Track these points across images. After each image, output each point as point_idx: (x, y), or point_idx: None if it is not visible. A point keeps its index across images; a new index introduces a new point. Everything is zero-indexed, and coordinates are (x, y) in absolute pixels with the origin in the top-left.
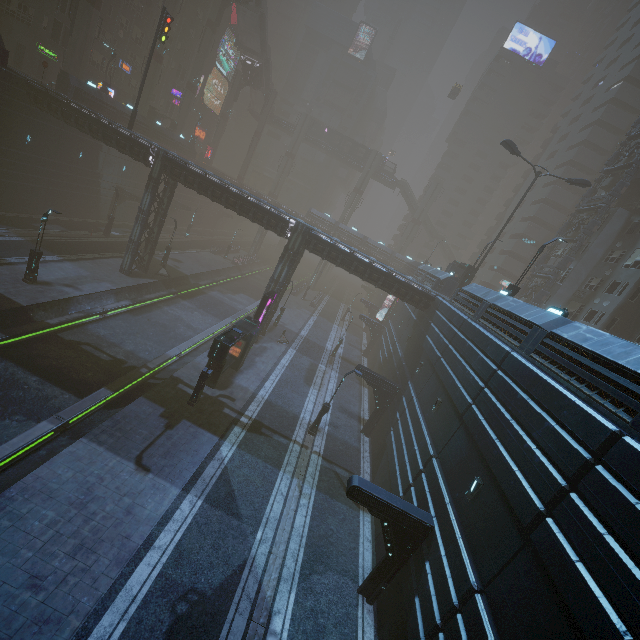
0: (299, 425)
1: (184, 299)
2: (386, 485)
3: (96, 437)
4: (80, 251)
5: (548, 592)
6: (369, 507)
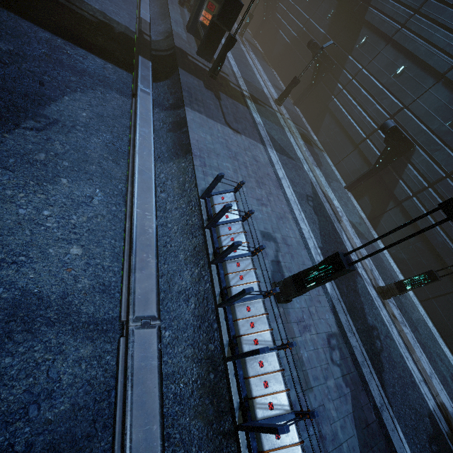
0: (269, 99)
1: None
2: (338, 135)
3: (191, 107)
4: None
5: None
6: (391, 139)
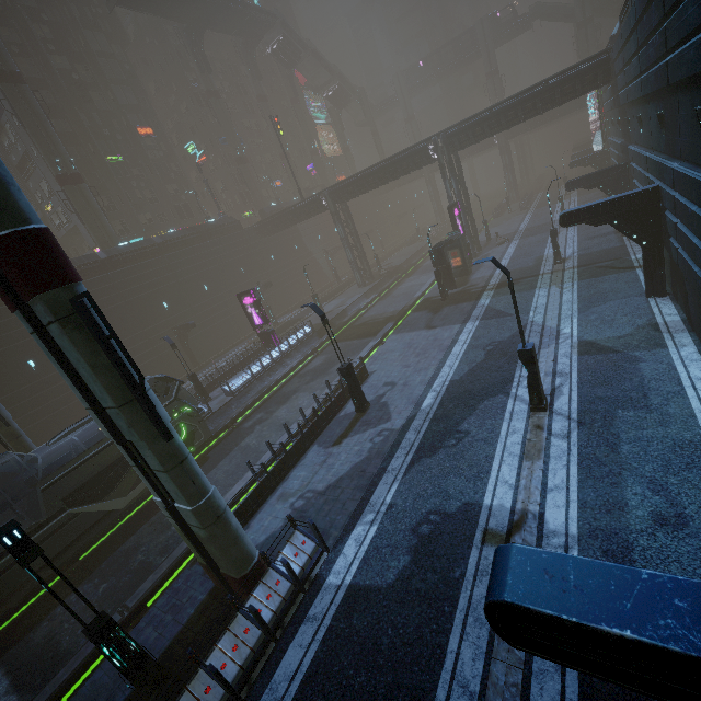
0: (543, 267)
1: (408, 277)
2: None
3: (398, 332)
4: (333, 295)
5: (686, 95)
6: (587, 221)
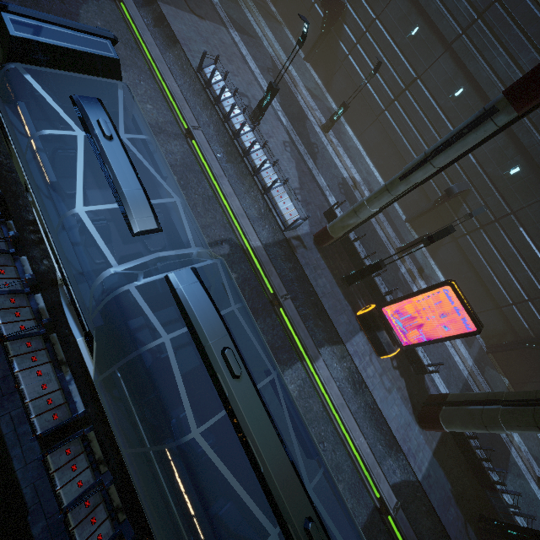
0: None
1: None
2: (292, 3)
3: (161, 0)
4: None
5: (408, 1)
6: (324, 3)
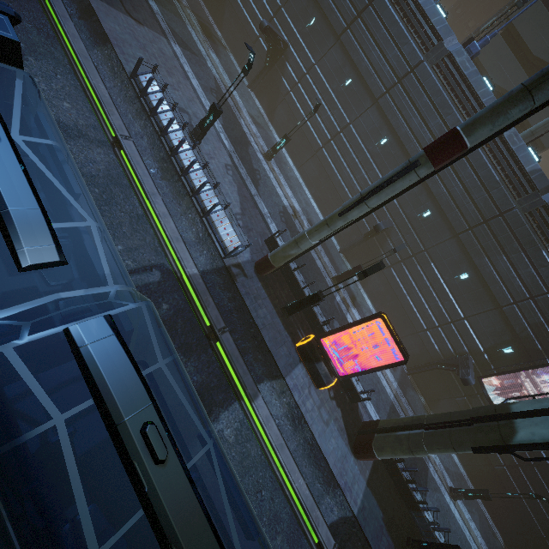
0: None
1: None
2: (238, 31)
3: None
4: None
5: (343, 55)
6: (269, 39)
